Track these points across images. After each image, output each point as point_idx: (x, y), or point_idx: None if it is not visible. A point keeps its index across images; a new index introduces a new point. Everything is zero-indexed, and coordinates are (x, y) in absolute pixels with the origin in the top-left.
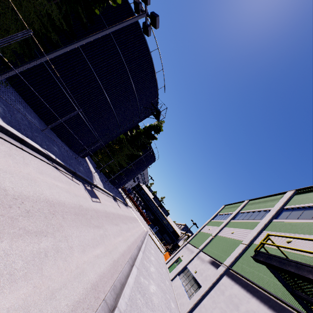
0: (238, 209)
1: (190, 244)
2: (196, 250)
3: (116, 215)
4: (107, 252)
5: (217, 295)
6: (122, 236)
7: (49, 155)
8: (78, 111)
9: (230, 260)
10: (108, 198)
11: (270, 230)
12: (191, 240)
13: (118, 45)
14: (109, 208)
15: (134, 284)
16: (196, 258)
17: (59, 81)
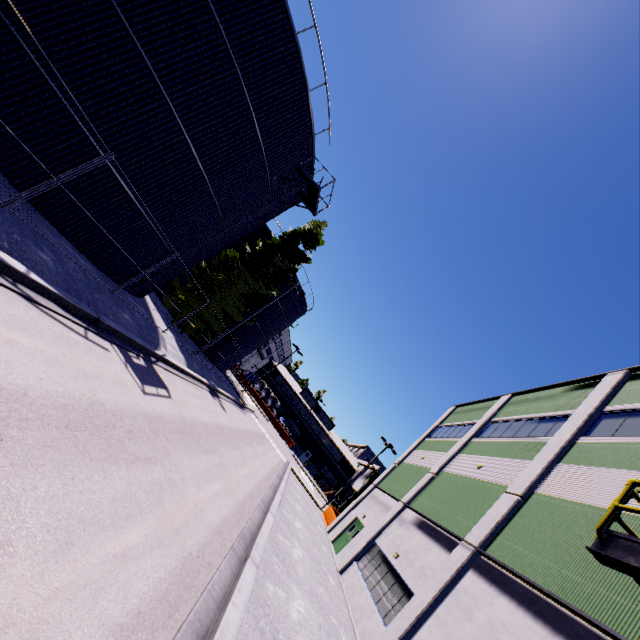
0: (488, 413)
1: (380, 490)
2: (396, 504)
3: (213, 428)
4: (166, 532)
5: (455, 619)
6: (223, 481)
7: (1, 259)
8: (116, 173)
9: (480, 532)
10: (195, 390)
11: (575, 461)
12: (384, 482)
13: (215, 4)
14: (194, 411)
15: (248, 613)
16: (397, 523)
17: (58, 85)
